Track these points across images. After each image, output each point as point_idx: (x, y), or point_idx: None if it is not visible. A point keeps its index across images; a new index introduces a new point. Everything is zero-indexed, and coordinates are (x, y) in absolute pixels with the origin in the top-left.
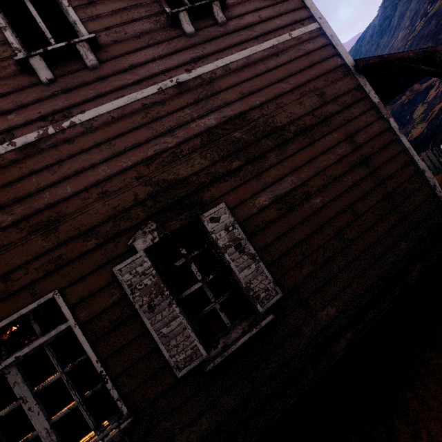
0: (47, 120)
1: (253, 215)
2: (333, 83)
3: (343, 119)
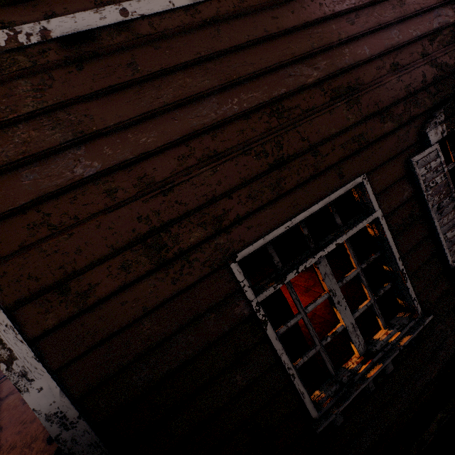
0: None
1: None
2: None
3: None
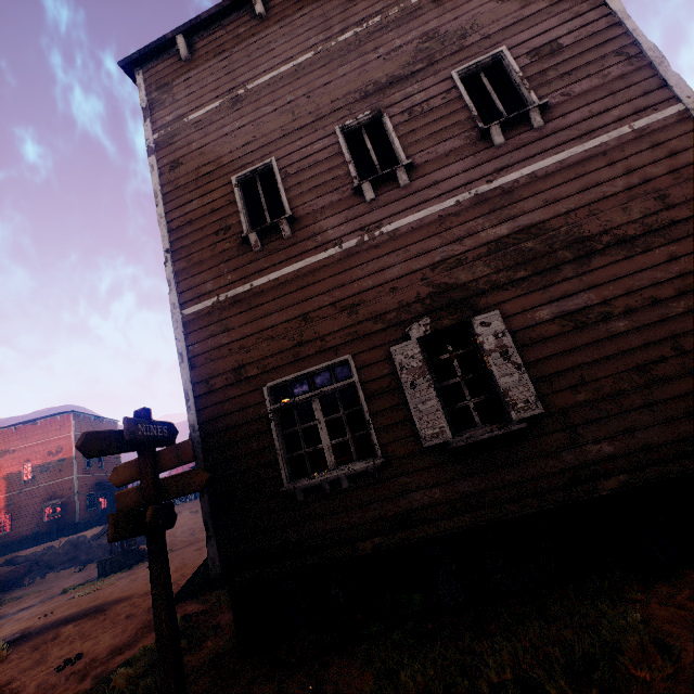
0: (364, 230)
1: (529, 328)
2: (690, 180)
3: (693, 228)
